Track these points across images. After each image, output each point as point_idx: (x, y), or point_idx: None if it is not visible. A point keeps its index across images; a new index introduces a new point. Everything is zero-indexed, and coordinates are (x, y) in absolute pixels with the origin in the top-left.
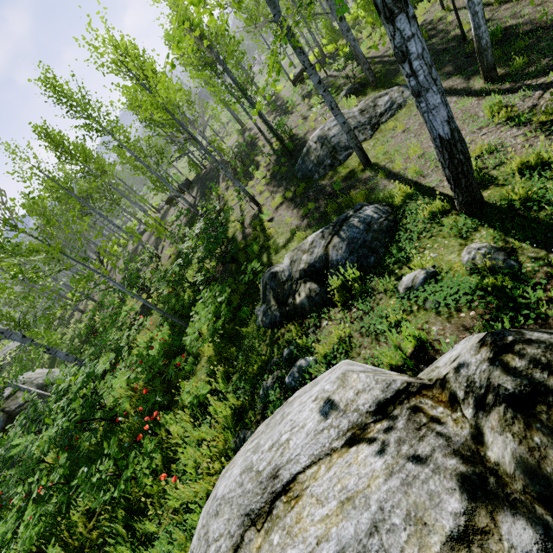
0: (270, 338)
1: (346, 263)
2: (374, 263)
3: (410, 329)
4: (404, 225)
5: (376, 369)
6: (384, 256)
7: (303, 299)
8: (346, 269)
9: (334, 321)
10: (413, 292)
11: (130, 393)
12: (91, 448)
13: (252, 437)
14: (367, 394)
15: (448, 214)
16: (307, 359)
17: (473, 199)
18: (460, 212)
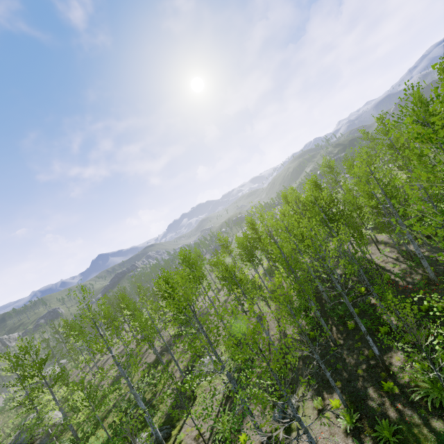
0: None
1: None
2: None
3: None
4: None
5: None
6: None
7: None
8: None
9: None
10: None
11: None
12: None
13: None
14: None
15: None
16: None
17: None
18: None
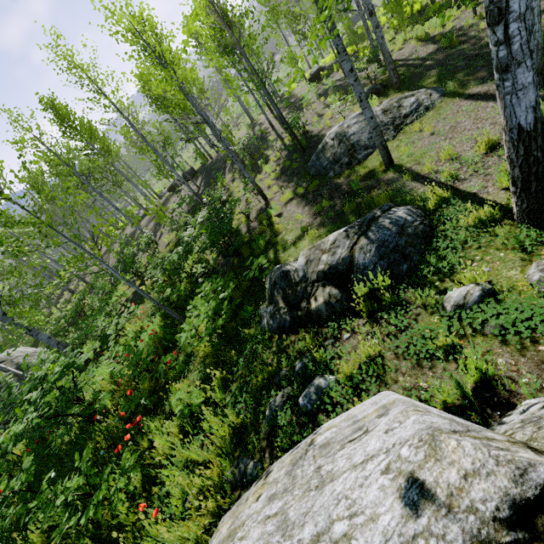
0: (278, 345)
1: (375, 269)
2: (407, 271)
3: (479, 362)
4: (443, 232)
5: (463, 424)
6: (418, 264)
7: (320, 305)
8: (374, 275)
9: (359, 335)
10: (464, 311)
11: (113, 388)
12: (63, 446)
13: (267, 488)
14: (485, 482)
15: (500, 223)
16: (326, 377)
17: (539, 207)
18: (519, 221)
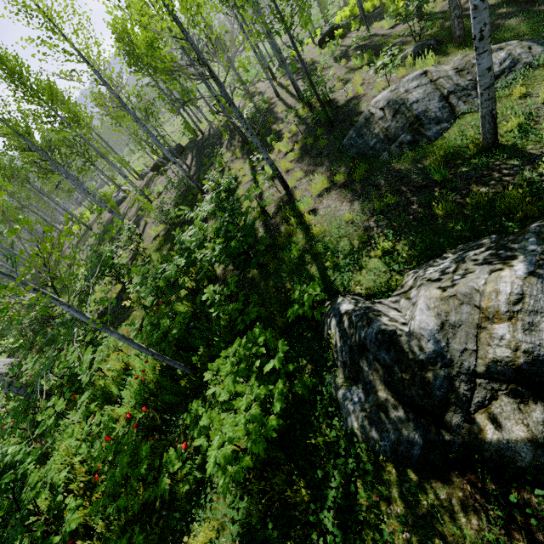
0: (406, 499)
1: None
2: None
3: None
4: None
5: None
6: None
7: (517, 441)
8: None
9: None
10: None
11: (85, 488)
12: None
13: None
14: None
15: None
16: None
17: None
18: None
